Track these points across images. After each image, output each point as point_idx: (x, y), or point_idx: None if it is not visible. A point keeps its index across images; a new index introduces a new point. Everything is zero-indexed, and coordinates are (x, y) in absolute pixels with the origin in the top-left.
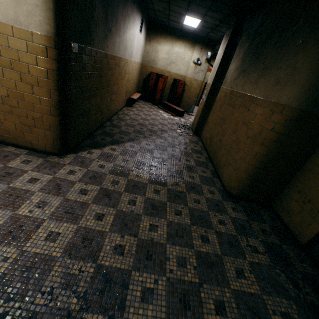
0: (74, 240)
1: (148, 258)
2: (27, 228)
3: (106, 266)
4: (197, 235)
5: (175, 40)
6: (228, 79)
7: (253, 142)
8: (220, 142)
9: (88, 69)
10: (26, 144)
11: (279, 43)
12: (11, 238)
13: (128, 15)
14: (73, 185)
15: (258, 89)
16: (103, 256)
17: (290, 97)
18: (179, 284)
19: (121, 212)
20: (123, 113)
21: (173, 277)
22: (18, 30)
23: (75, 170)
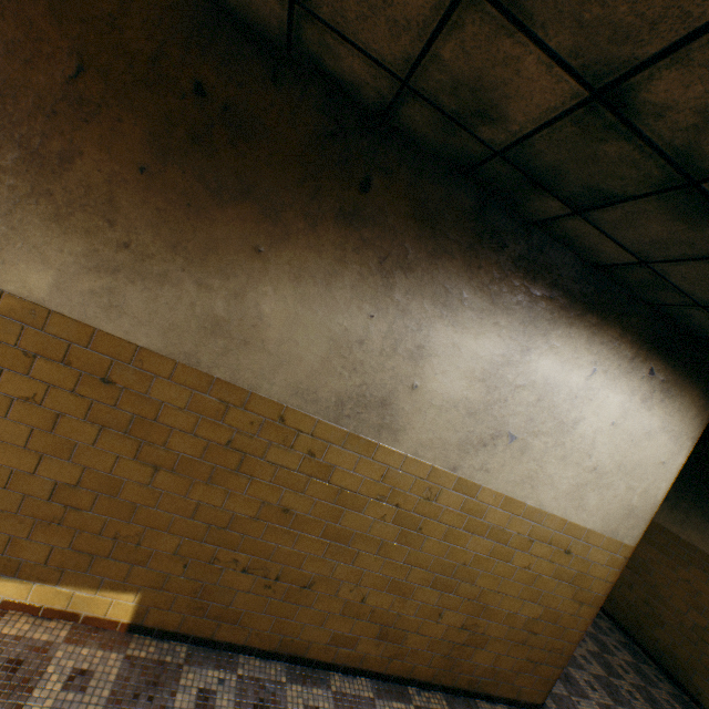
0: None
1: None
2: None
3: None
4: None
5: None
6: None
7: None
8: (651, 608)
9: None
10: (506, 693)
11: None
12: None
13: None
14: None
15: None
16: None
17: None
18: None
19: None
20: None
21: None
22: (608, 540)
23: None
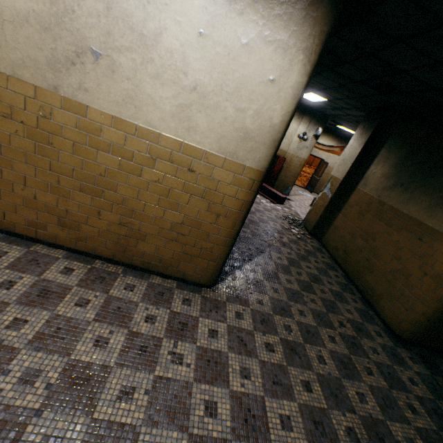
0: (306, 426)
1: None
2: (255, 411)
3: None
4: (403, 403)
5: None
6: (371, 183)
7: (436, 284)
8: (368, 263)
9: None
10: (175, 274)
11: None
12: (251, 430)
13: None
14: (253, 336)
15: (436, 220)
16: None
17: None
18: None
19: (321, 376)
20: None
21: None
22: (230, 163)
23: (239, 311)
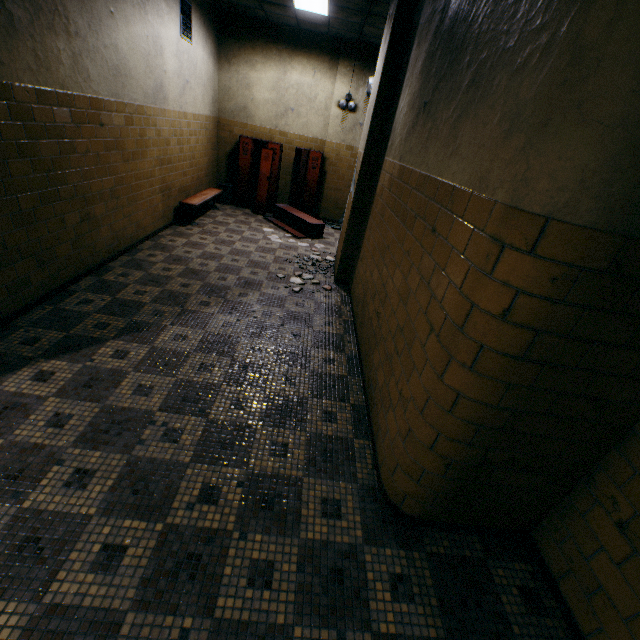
0: None
1: None
2: None
3: None
4: None
5: (289, 55)
6: (396, 136)
7: (445, 354)
8: (378, 321)
9: None
10: None
11: None
12: None
13: None
14: None
15: (458, 159)
16: None
17: (568, 181)
18: None
19: None
20: (154, 246)
21: None
22: None
23: None
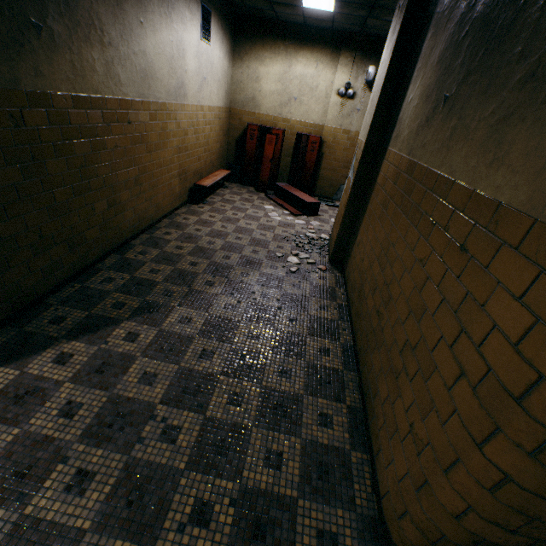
0: None
1: None
2: None
3: None
4: None
5: (295, 50)
6: (404, 128)
7: (487, 419)
8: (378, 322)
9: None
10: None
11: None
12: None
13: None
14: None
15: (506, 170)
16: None
17: None
18: None
19: None
20: (170, 224)
21: None
22: None
23: None
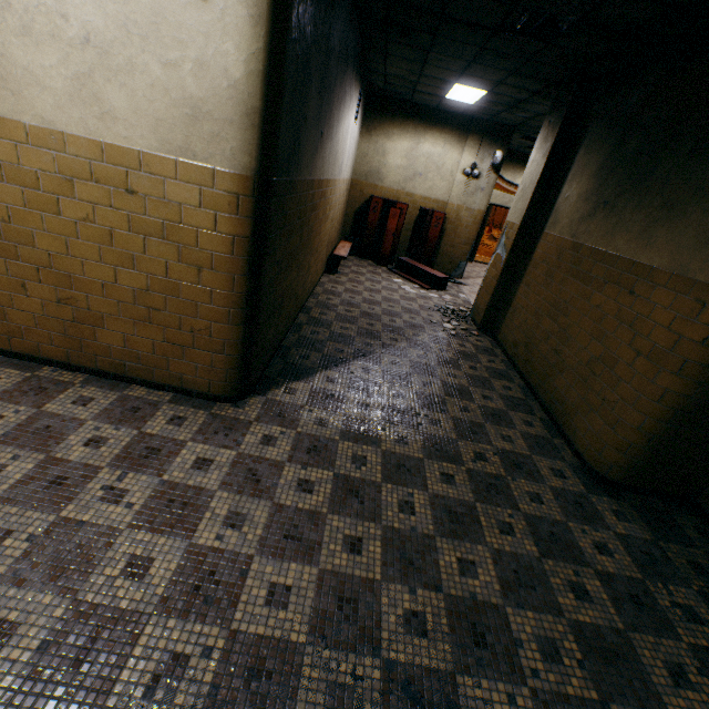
0: (321, 604)
1: (479, 643)
2: (224, 576)
3: (402, 665)
4: (561, 582)
5: (424, 129)
6: (563, 217)
7: (655, 367)
8: (558, 357)
9: (289, 220)
10: (169, 381)
11: (701, 155)
12: (202, 602)
13: (345, 95)
14: (280, 470)
15: (655, 250)
16: (388, 639)
17: None
18: (560, 706)
19: (393, 532)
20: (325, 291)
21: (542, 687)
22: (186, 167)
23: (273, 435)
